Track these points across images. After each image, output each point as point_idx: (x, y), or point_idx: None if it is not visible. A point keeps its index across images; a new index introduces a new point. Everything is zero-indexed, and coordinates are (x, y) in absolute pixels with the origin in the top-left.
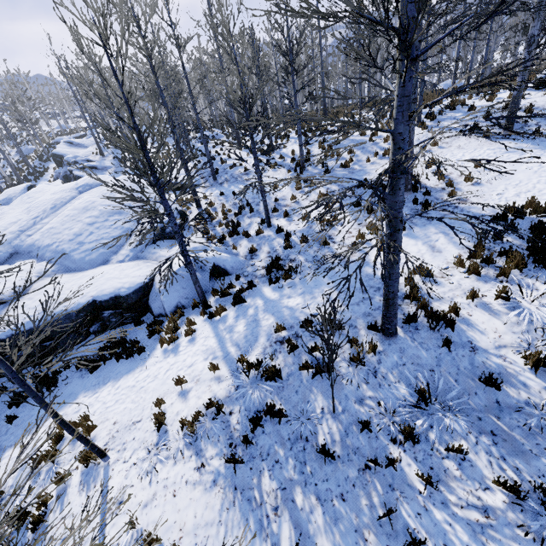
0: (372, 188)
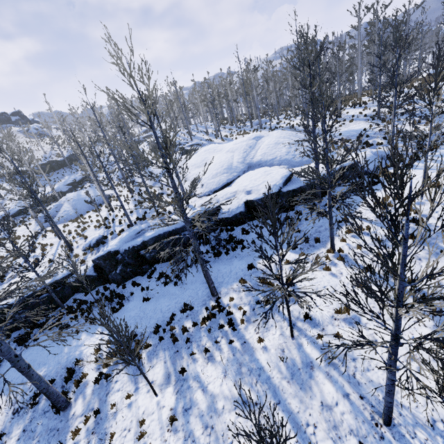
0: None
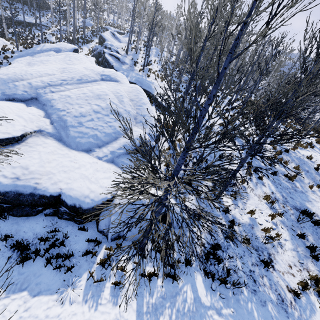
0: (315, 224)
